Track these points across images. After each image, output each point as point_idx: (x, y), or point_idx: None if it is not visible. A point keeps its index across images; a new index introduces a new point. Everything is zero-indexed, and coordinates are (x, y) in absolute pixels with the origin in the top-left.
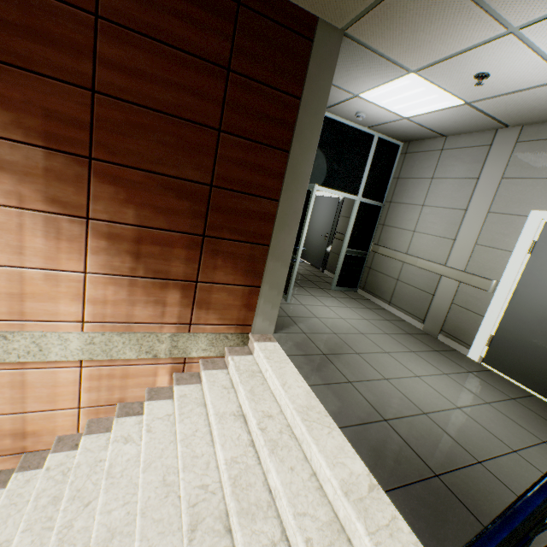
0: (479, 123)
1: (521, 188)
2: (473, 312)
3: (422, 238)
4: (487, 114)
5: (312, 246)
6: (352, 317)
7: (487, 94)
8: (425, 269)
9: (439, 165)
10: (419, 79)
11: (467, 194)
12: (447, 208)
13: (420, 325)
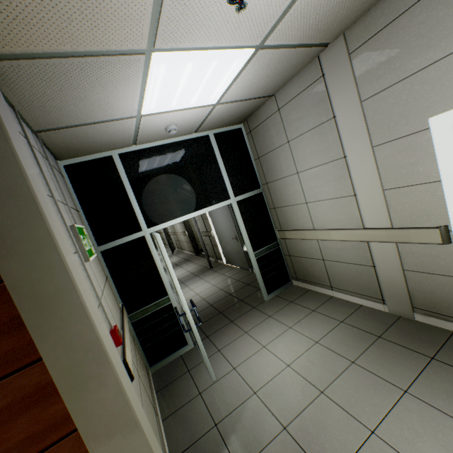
0: (293, 61)
1: (394, 100)
2: (440, 275)
3: (319, 206)
4: (293, 45)
5: (231, 251)
6: (299, 351)
7: (270, 18)
8: (344, 240)
9: (286, 125)
10: (170, 55)
11: (333, 140)
12: (323, 165)
13: (382, 306)
